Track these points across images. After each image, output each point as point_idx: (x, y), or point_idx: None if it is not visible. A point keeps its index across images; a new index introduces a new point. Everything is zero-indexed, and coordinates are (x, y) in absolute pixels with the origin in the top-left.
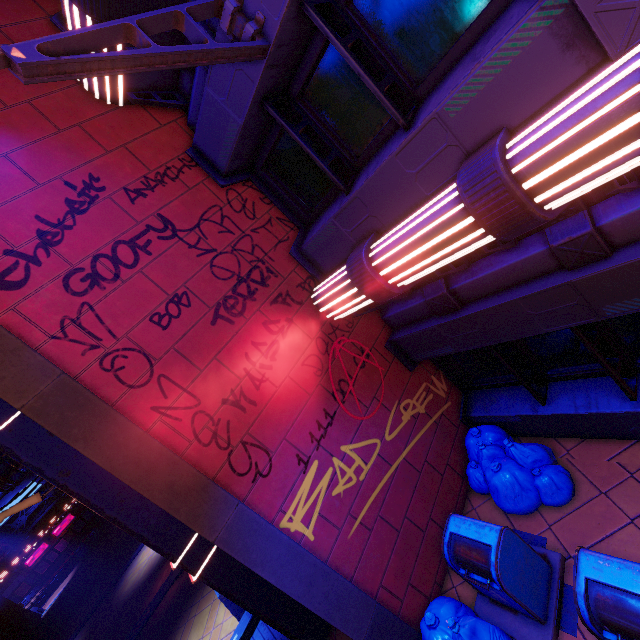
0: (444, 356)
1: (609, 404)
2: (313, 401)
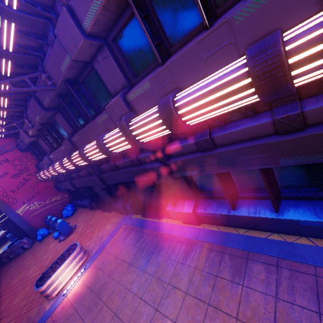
0: (68, 189)
1: (80, 201)
2: (30, 193)
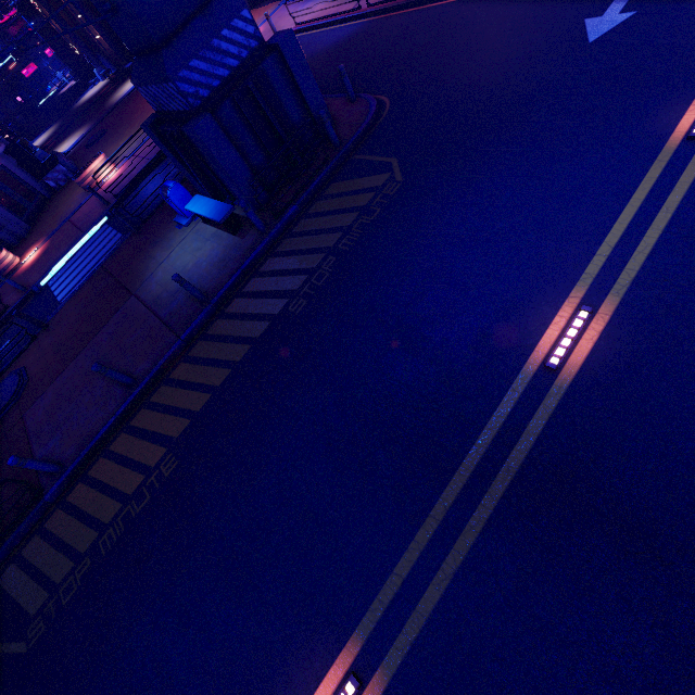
0: None
1: None
2: None
